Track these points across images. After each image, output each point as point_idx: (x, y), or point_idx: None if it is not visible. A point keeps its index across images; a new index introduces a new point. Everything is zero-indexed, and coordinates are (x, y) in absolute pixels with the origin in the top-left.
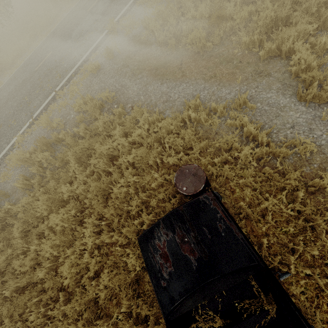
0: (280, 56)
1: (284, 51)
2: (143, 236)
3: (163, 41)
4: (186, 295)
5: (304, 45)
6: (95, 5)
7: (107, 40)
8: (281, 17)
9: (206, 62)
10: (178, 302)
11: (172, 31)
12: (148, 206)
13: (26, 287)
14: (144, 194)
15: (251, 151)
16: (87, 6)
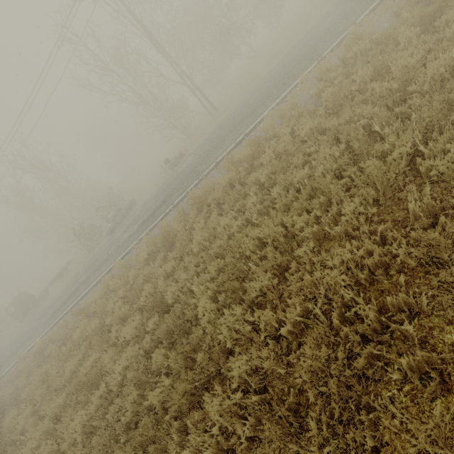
0: None
1: None
2: None
3: None
4: None
5: None
6: None
7: None
8: None
9: None
10: None
11: None
12: None
13: None
14: None
15: None
16: None
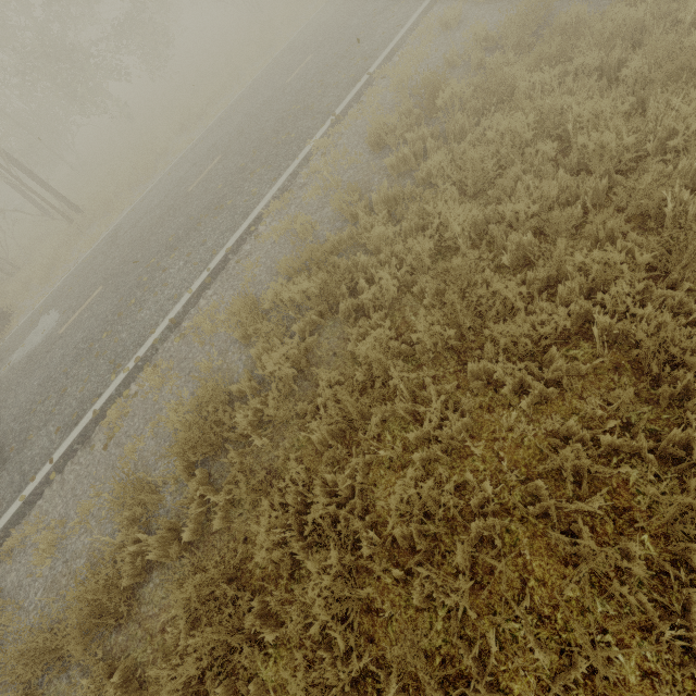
0: None
1: None
2: None
3: None
4: None
5: None
6: None
7: None
8: None
9: None
10: None
11: None
12: None
13: (524, 265)
14: None
15: None
16: None
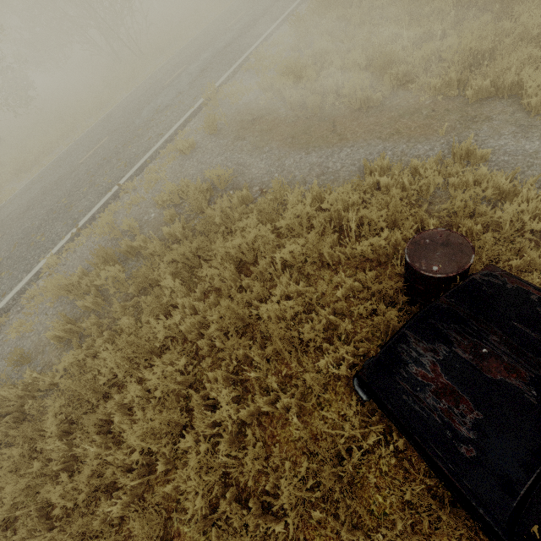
0: (496, 95)
1: (507, 84)
2: (375, 366)
3: (296, 103)
4: (540, 464)
5: (536, 74)
6: (176, 78)
7: (202, 113)
8: (483, 51)
9: (376, 119)
10: (525, 486)
11: (310, 88)
12: (333, 336)
13: None
14: (327, 310)
15: (522, 208)
16: (162, 81)
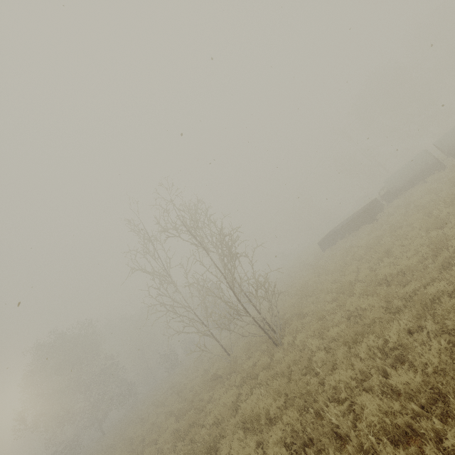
0: None
1: None
2: None
3: None
4: None
5: None
6: None
7: None
8: None
9: None
10: None
11: None
12: None
13: None
14: None
15: None
16: None
